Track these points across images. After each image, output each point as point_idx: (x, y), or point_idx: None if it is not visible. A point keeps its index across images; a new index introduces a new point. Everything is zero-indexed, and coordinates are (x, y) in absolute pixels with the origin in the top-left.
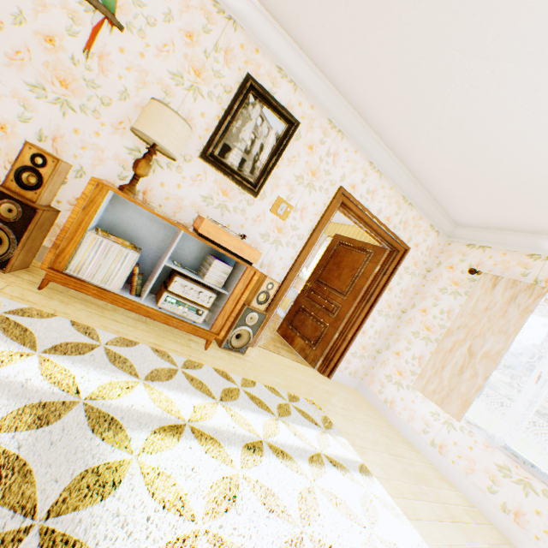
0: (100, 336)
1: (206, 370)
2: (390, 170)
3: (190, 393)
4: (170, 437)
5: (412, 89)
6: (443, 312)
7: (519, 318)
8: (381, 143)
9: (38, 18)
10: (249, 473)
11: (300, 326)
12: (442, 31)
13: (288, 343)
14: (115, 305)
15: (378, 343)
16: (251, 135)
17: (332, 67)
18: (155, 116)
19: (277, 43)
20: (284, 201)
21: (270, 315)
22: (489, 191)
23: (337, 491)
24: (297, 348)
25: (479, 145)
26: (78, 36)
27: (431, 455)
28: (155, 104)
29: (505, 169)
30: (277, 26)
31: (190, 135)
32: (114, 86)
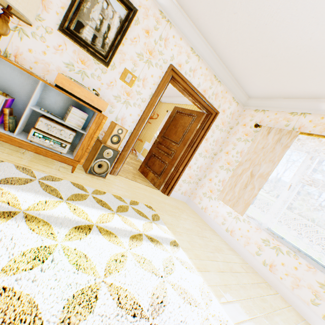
0: None
1: (65, 183)
2: (206, 55)
3: (40, 194)
4: None
5: None
6: (238, 153)
7: (281, 152)
8: (198, 32)
9: None
10: (71, 244)
11: (151, 165)
12: None
13: (145, 176)
14: None
15: (200, 174)
16: (99, 16)
17: None
18: None
19: None
20: (130, 72)
21: (125, 154)
22: (267, 67)
23: (148, 255)
24: (150, 179)
25: (261, 25)
26: None
27: (226, 236)
28: None
29: (277, 45)
30: None
31: (48, 11)
32: None
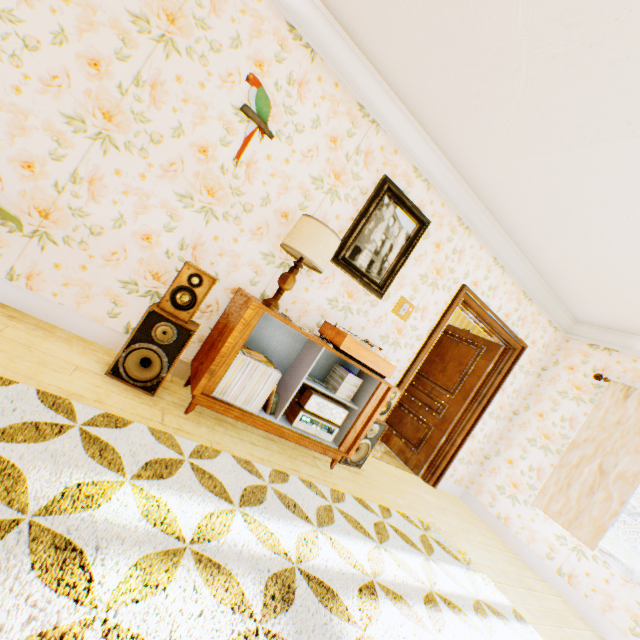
0: (259, 470)
1: (346, 499)
2: (514, 266)
3: (353, 535)
4: (369, 598)
5: (563, 204)
6: (564, 420)
7: None
8: (509, 240)
9: (195, 130)
10: (441, 635)
11: (396, 423)
12: (615, 168)
13: (383, 442)
14: (253, 426)
15: (486, 448)
16: (382, 236)
17: (473, 171)
18: (313, 235)
19: (417, 145)
20: (407, 301)
21: None
22: (626, 299)
23: None
24: (394, 448)
25: (628, 261)
26: (230, 145)
27: (559, 585)
28: (313, 223)
29: None
30: (420, 129)
31: None
32: (257, 193)
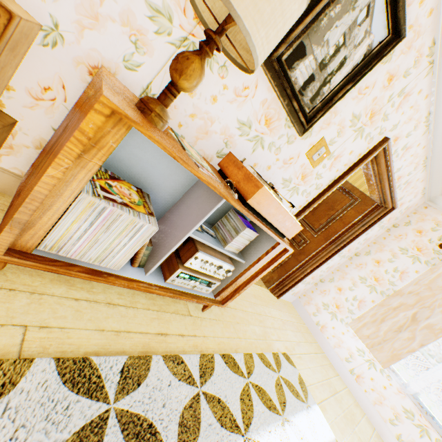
0: (103, 373)
1: (215, 360)
2: (440, 128)
3: (219, 439)
4: None
5: None
6: (396, 271)
7: None
8: None
9: None
10: None
11: None
12: None
13: None
14: (111, 284)
15: (324, 275)
16: (340, 38)
17: None
18: None
19: None
20: (326, 145)
21: None
22: None
23: None
24: None
25: None
26: None
27: (348, 379)
28: None
29: None
30: None
31: None
32: None
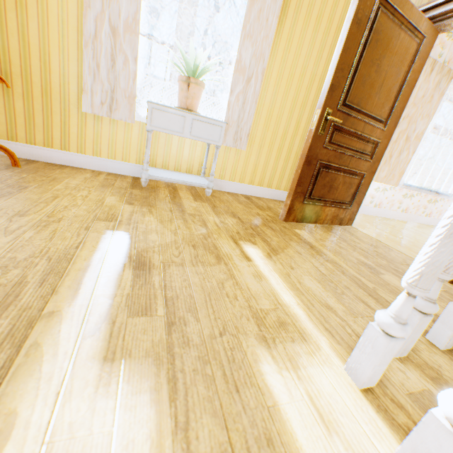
0: None
1: None
2: None
3: None
4: None
5: None
6: None
7: (437, 102)
8: None
9: None
10: None
11: (327, 194)
12: None
13: (313, 223)
14: None
15: None
16: None
17: None
18: None
19: None
20: None
21: None
22: None
23: None
24: (328, 220)
25: None
26: None
27: (375, 212)
28: None
29: None
30: None
31: None
32: None
